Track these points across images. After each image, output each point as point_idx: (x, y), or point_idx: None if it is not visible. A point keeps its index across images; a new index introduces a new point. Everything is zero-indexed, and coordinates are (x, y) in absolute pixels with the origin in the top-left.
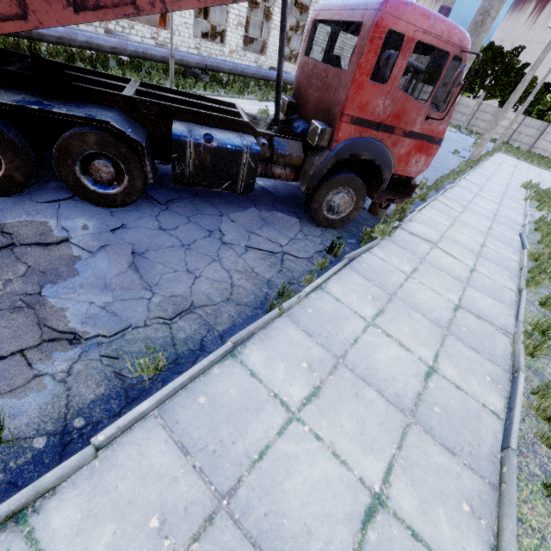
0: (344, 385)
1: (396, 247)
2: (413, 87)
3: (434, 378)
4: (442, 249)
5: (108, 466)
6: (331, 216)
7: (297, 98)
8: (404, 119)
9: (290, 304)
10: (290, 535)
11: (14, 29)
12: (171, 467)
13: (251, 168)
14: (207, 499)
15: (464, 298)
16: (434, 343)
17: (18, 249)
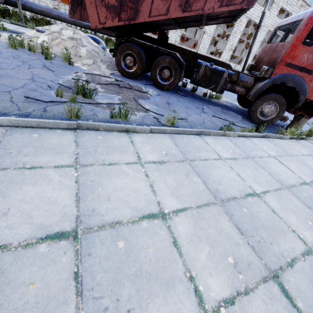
0: (250, 164)
1: (300, 144)
2: None
3: (307, 186)
4: None
5: (152, 136)
6: (261, 117)
7: (256, 63)
8: None
9: (230, 132)
10: (212, 179)
11: (162, 18)
12: (171, 146)
13: (226, 80)
14: (182, 157)
15: None
16: (312, 178)
17: (132, 90)
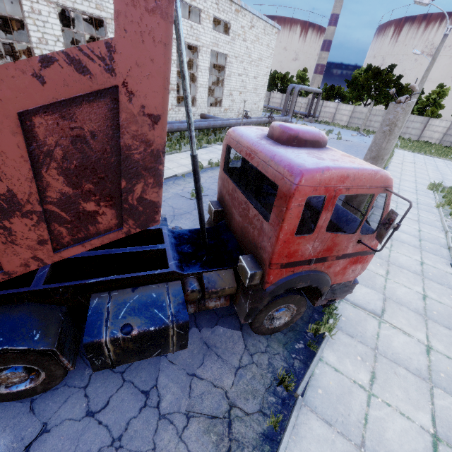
0: None
1: (345, 338)
2: (315, 105)
3: None
4: (390, 323)
5: None
6: (273, 325)
7: (222, 205)
8: (335, 249)
9: None
10: None
11: None
12: None
13: (181, 334)
14: None
15: (437, 416)
16: None
17: None
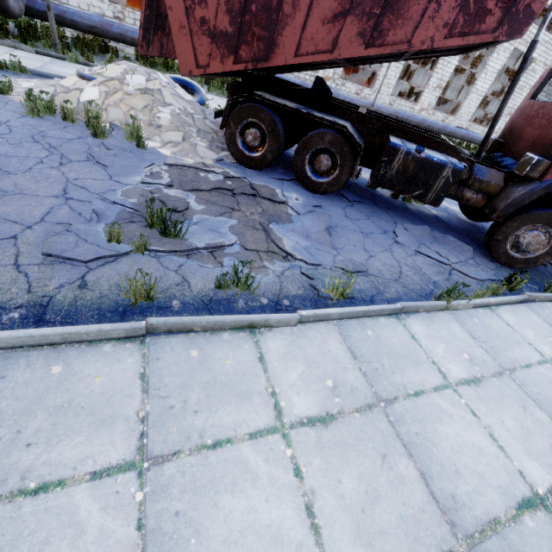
0: (509, 392)
1: None
2: None
3: None
4: None
5: (301, 334)
6: (513, 253)
7: (506, 138)
8: None
9: (458, 304)
10: (438, 461)
11: (321, 59)
12: (343, 359)
13: (448, 182)
14: (368, 393)
15: None
16: None
17: (258, 199)
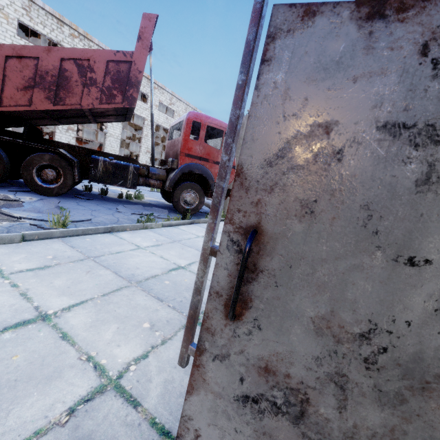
0: (176, 246)
1: None
2: None
3: None
4: None
5: (27, 245)
6: (186, 207)
7: (166, 158)
8: (212, 156)
9: (151, 224)
10: (126, 267)
11: (23, 109)
12: (64, 249)
13: (135, 174)
14: (82, 256)
15: None
16: None
17: None
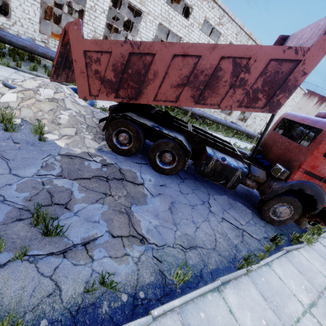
0: None
1: (316, 254)
2: None
3: None
4: None
5: None
6: (273, 217)
7: (263, 148)
8: None
9: (252, 269)
10: None
11: (169, 105)
12: None
13: (239, 178)
14: None
15: None
16: None
17: (124, 182)
